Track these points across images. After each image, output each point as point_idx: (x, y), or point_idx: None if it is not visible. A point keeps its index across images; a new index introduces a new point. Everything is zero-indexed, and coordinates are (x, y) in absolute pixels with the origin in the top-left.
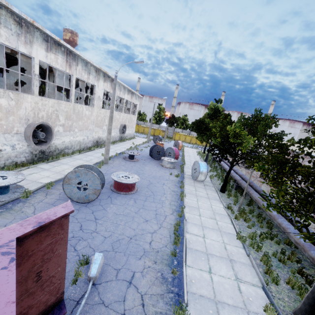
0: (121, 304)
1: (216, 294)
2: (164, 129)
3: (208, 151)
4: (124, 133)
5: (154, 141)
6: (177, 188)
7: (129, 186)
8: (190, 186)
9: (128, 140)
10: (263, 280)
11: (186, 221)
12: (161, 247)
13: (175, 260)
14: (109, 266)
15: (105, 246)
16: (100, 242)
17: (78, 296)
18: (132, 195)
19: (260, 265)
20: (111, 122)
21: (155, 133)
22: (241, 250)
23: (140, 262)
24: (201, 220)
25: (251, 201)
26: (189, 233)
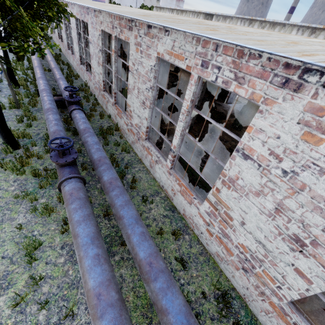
0: None
1: None
2: None
3: None
4: None
5: None
6: None
7: None
8: None
9: None
10: None
11: None
12: None
13: None
14: None
15: None
16: None
17: None
18: None
19: None
20: None
21: None
22: None
23: None
24: None
25: None
26: None
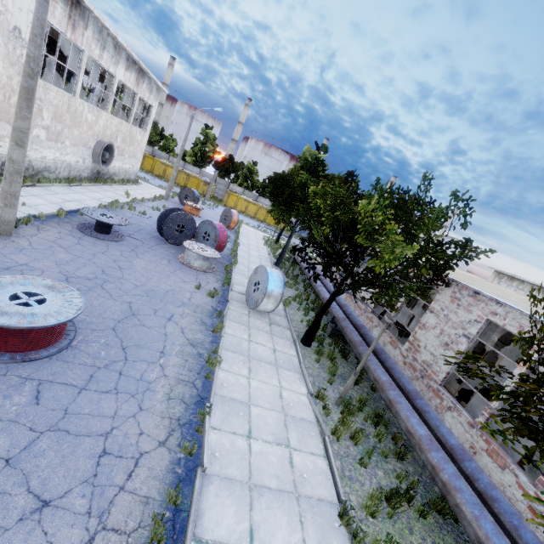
0: None
1: None
2: (208, 180)
3: (295, 252)
4: (106, 165)
5: (182, 200)
6: (205, 332)
7: (30, 335)
8: (238, 327)
9: (118, 184)
10: None
11: (205, 476)
12: None
13: None
14: None
15: None
16: None
17: None
18: (39, 363)
19: None
20: (28, 108)
21: (189, 184)
22: None
23: None
24: (251, 458)
25: (361, 373)
26: (203, 541)
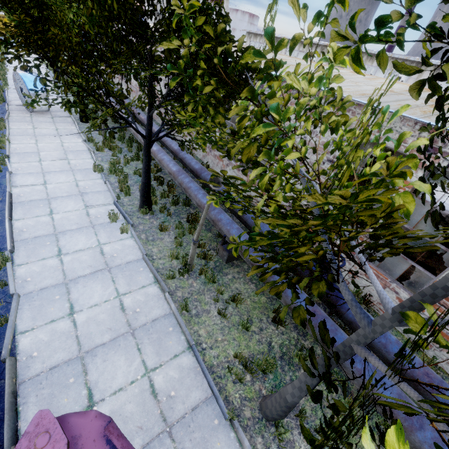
0: None
1: (58, 228)
2: None
3: None
4: None
5: None
6: None
7: None
8: (22, 124)
9: None
10: (115, 197)
11: (13, 174)
12: None
13: None
14: None
15: None
16: None
17: None
18: None
19: (118, 186)
20: None
21: None
22: (99, 181)
23: None
24: (42, 166)
25: None
26: (18, 187)
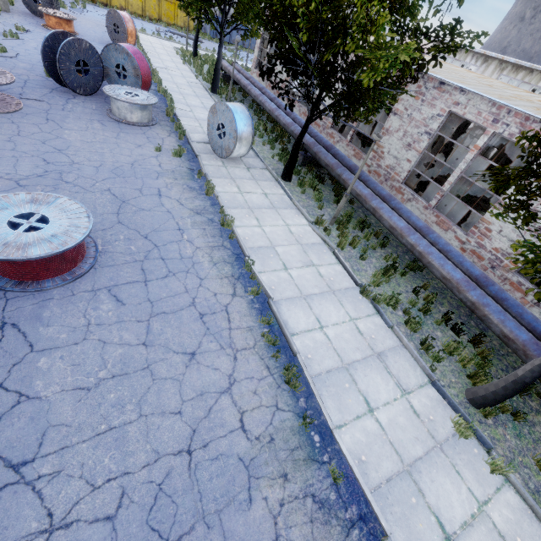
0: None
1: (401, 453)
2: None
3: (263, 76)
4: None
5: (30, 6)
6: (199, 197)
7: (65, 256)
8: (223, 182)
9: None
10: (429, 369)
11: (275, 303)
12: (272, 420)
13: (313, 431)
14: None
15: None
16: None
17: None
18: (90, 276)
19: (408, 335)
20: None
21: None
22: (377, 320)
23: (257, 511)
24: (295, 282)
25: (341, 192)
26: (295, 334)
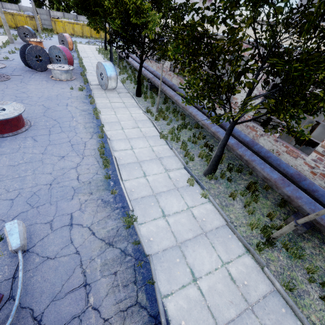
0: (70, 247)
1: (154, 190)
2: (30, 14)
3: (110, 44)
4: None
5: (23, 39)
6: (87, 105)
7: (12, 123)
8: (102, 99)
9: None
10: (184, 162)
11: (110, 140)
12: (92, 177)
13: (111, 181)
14: (36, 224)
15: (18, 209)
16: (7, 209)
17: (11, 272)
18: (25, 133)
19: (181, 152)
20: None
21: (19, 23)
22: (165, 146)
23: (74, 202)
24: (125, 133)
25: (166, 98)
26: (117, 151)
